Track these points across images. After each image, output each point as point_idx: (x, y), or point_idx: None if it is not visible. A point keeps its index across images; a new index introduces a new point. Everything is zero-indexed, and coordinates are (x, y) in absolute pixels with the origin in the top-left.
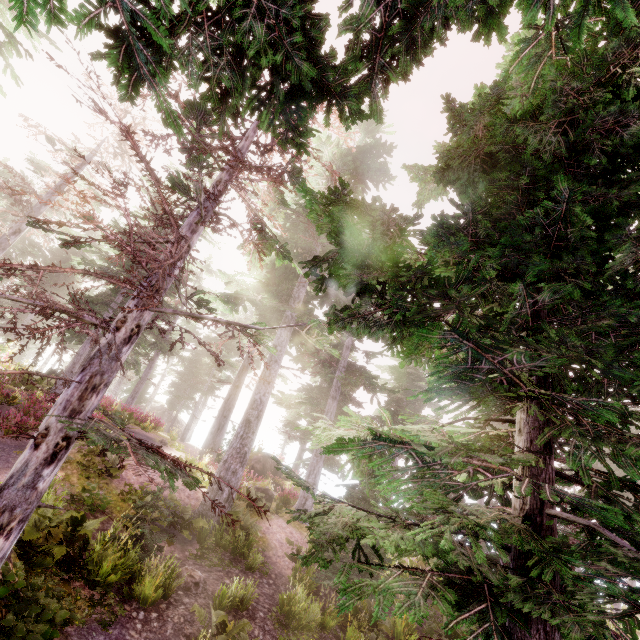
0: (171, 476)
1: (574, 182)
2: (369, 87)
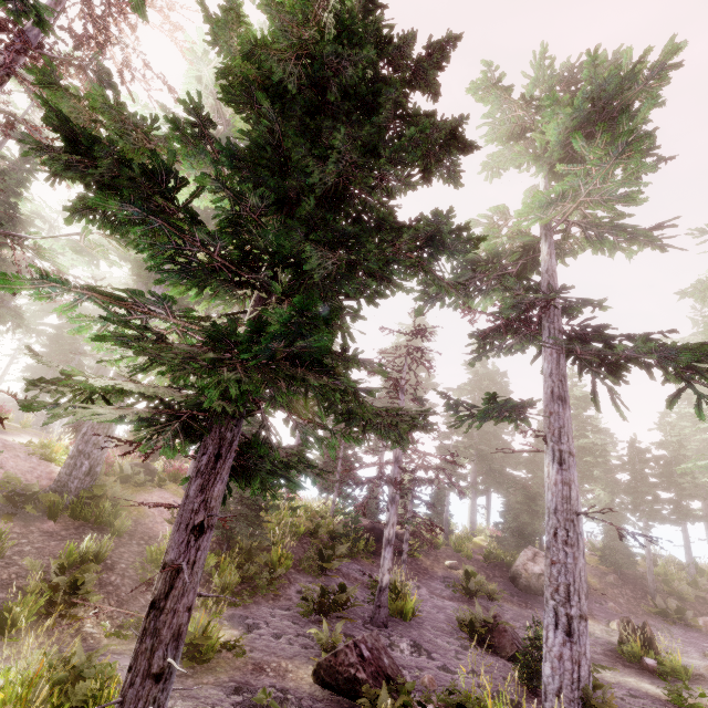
0: None
1: (330, 118)
2: None
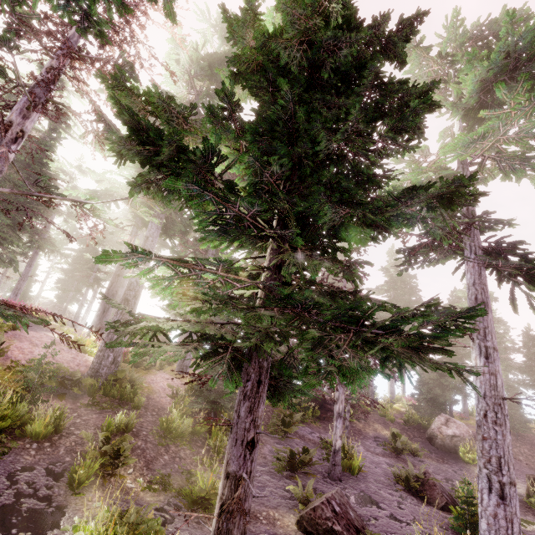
0: (23, 322)
1: (320, 92)
2: None
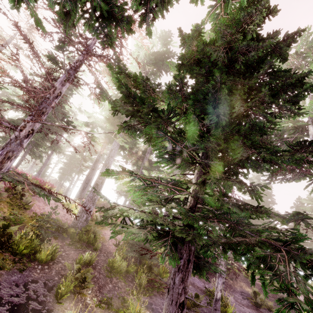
0: (48, 198)
1: (232, 76)
2: (145, 19)
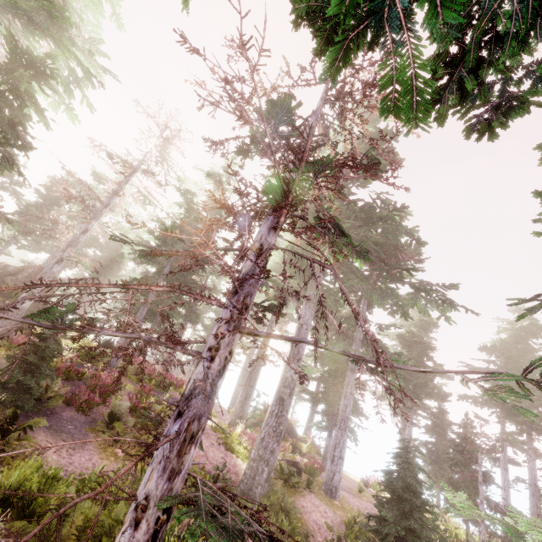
0: None
1: None
2: None
